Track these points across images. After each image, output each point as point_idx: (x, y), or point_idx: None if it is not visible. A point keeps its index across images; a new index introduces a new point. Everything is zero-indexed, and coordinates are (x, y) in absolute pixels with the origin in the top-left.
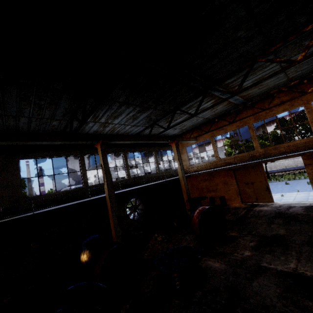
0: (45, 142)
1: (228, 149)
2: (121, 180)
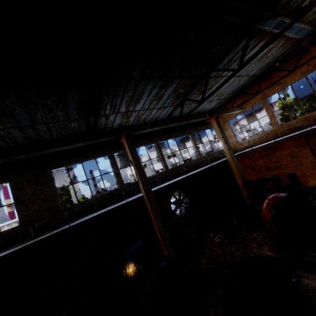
0: (65, 147)
1: (284, 112)
2: (158, 173)
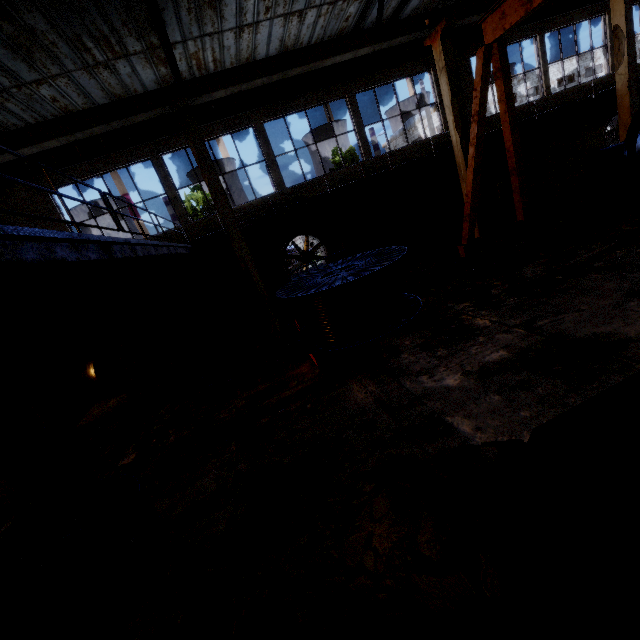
0: None
1: None
2: (599, 78)
